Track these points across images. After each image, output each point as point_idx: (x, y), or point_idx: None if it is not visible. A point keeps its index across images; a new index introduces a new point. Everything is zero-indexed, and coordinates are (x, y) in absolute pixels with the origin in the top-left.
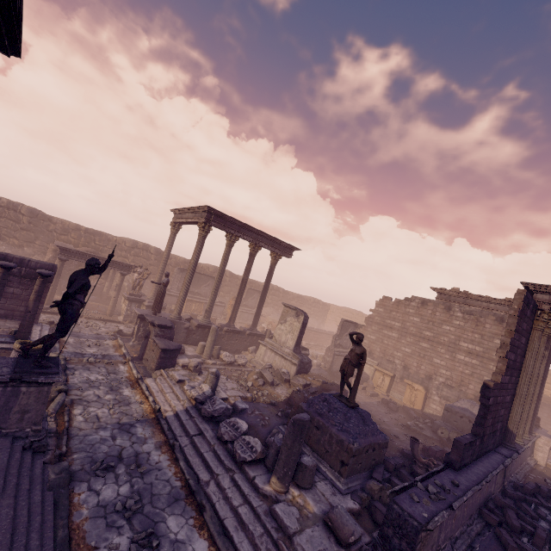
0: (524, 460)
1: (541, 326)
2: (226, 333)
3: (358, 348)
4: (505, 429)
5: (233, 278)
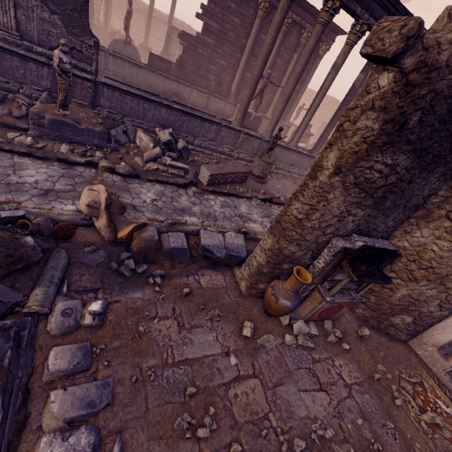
0: (261, 127)
1: (259, 14)
2: (142, 49)
3: (129, 9)
4: (229, 89)
5: (192, 33)
